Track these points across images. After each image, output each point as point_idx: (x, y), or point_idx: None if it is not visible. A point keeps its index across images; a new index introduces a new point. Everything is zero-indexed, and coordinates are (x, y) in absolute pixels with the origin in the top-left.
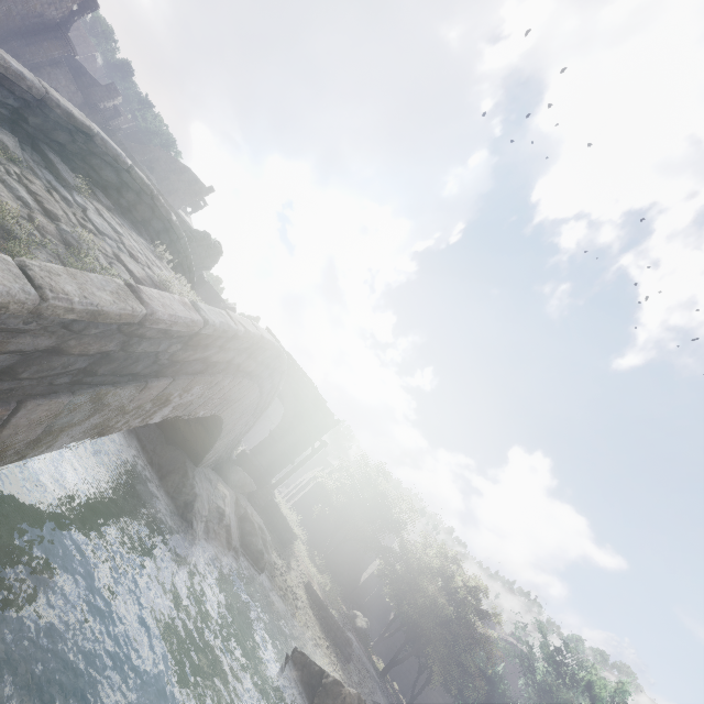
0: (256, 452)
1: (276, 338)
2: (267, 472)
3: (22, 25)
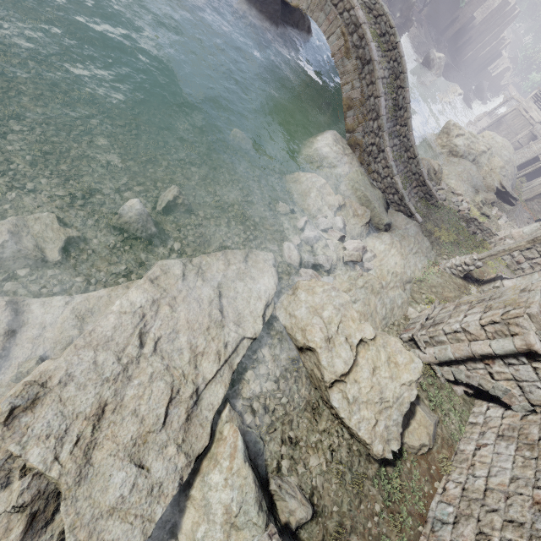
0: None
1: None
2: None
3: None
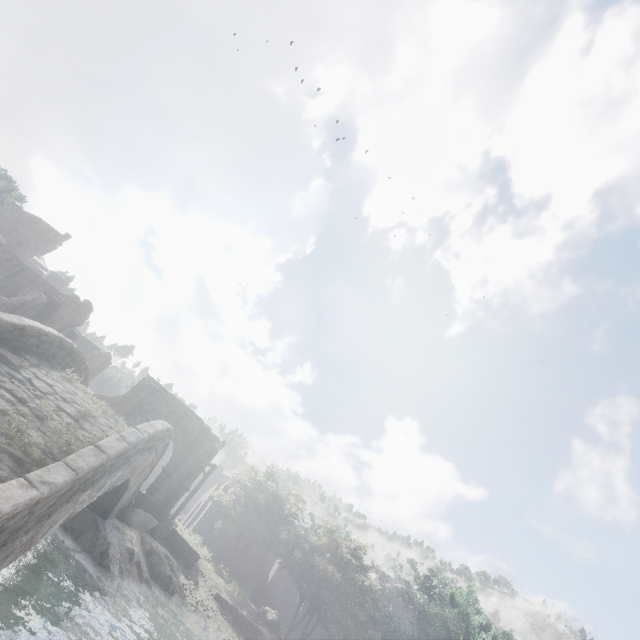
0: (153, 490)
1: (158, 383)
2: (166, 505)
3: None
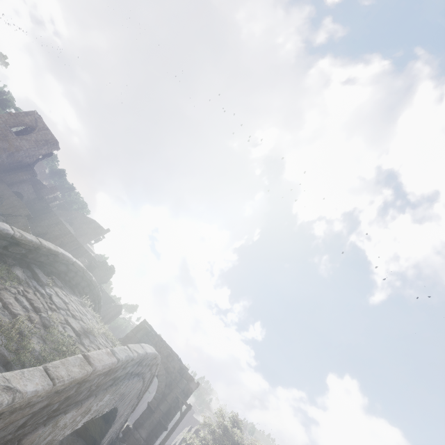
0: (138, 425)
1: (151, 326)
2: (147, 443)
3: (8, 167)
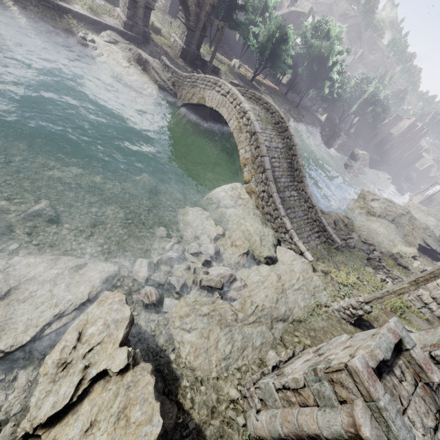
0: (188, 44)
1: None
2: (197, 50)
3: None
